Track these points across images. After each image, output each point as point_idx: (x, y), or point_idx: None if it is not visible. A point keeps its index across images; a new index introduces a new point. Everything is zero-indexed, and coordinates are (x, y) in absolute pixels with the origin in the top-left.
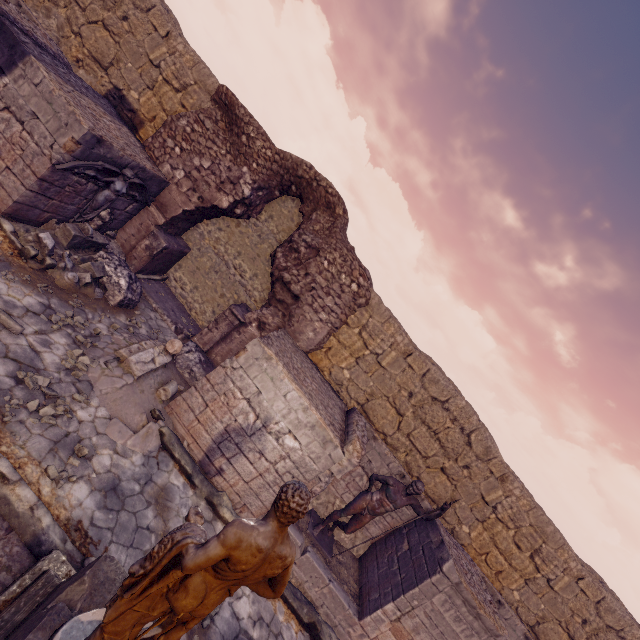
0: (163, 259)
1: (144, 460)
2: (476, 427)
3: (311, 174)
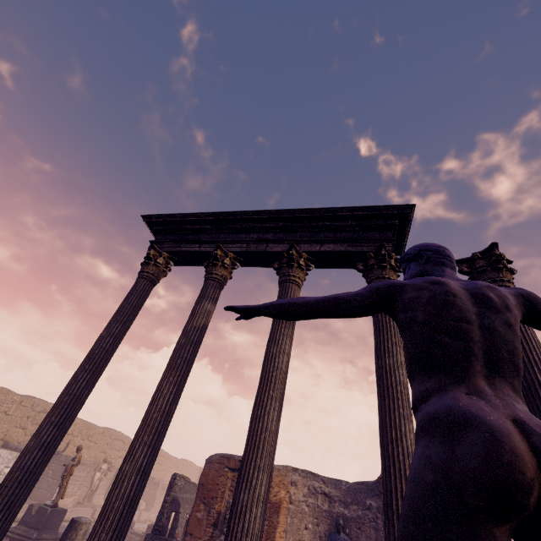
0: None
1: None
2: None
3: None
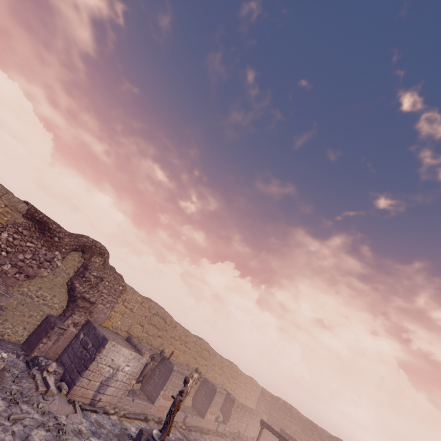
0: None
1: (85, 419)
2: (167, 316)
3: (93, 244)
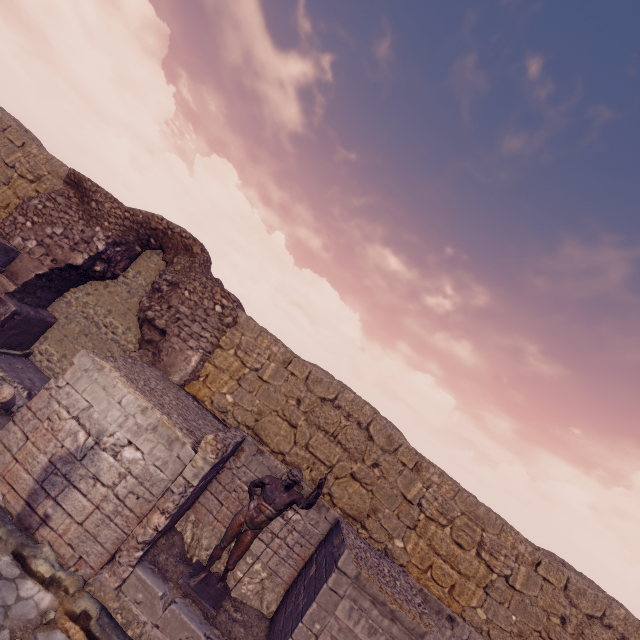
0: (19, 329)
1: None
2: (372, 417)
3: (164, 224)
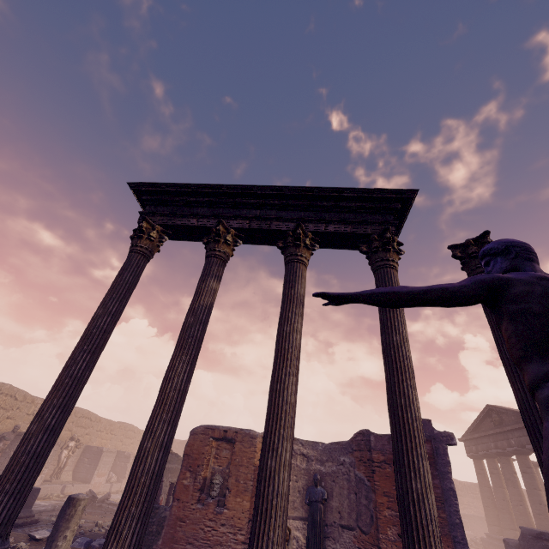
0: None
1: None
2: (17, 391)
3: None
